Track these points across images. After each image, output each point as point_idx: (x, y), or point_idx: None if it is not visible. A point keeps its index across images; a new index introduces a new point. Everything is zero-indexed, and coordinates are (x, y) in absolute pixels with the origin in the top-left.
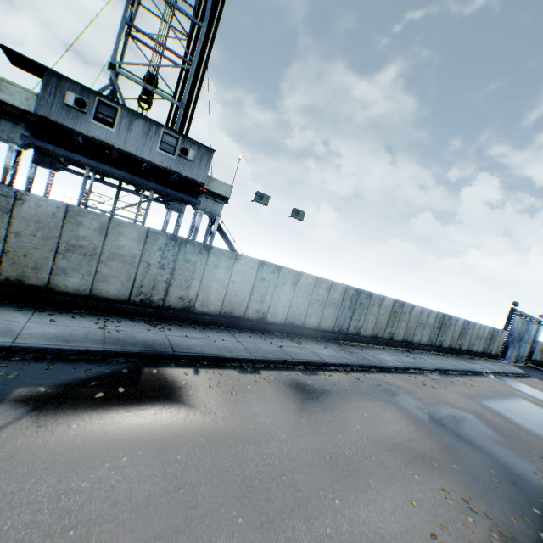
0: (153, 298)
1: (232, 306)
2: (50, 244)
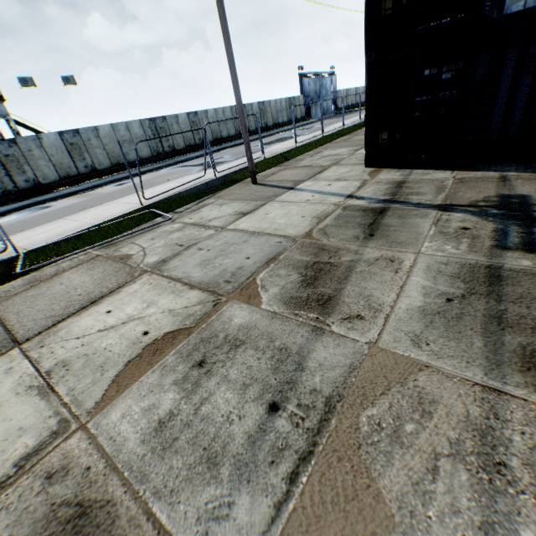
0: (10, 188)
1: (67, 171)
2: None
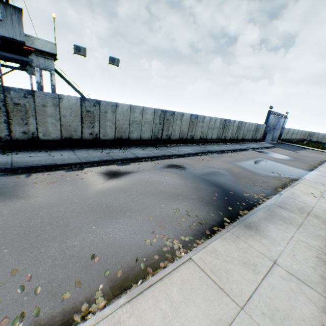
0: (1, 135)
1: (70, 133)
2: None
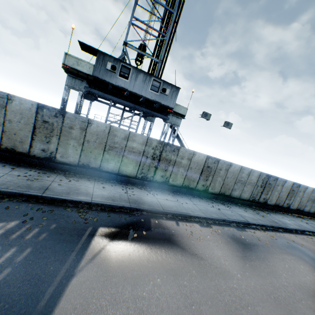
0: (148, 175)
1: (189, 182)
2: (101, 146)
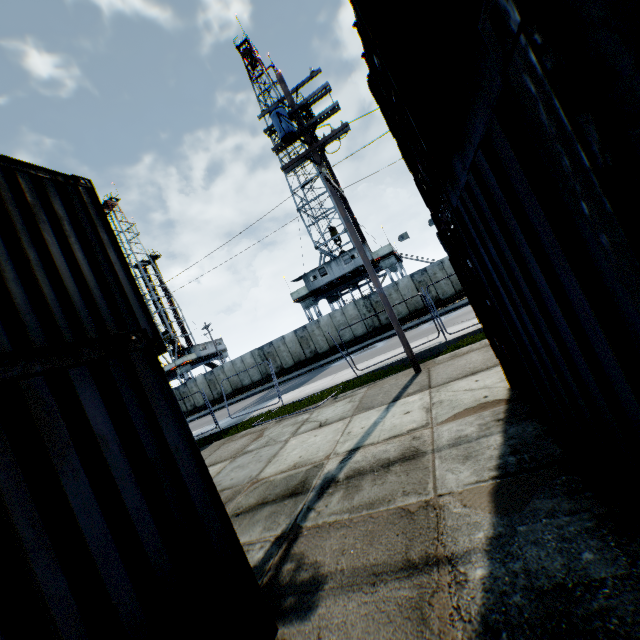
0: (376, 325)
1: (414, 306)
2: (333, 329)
